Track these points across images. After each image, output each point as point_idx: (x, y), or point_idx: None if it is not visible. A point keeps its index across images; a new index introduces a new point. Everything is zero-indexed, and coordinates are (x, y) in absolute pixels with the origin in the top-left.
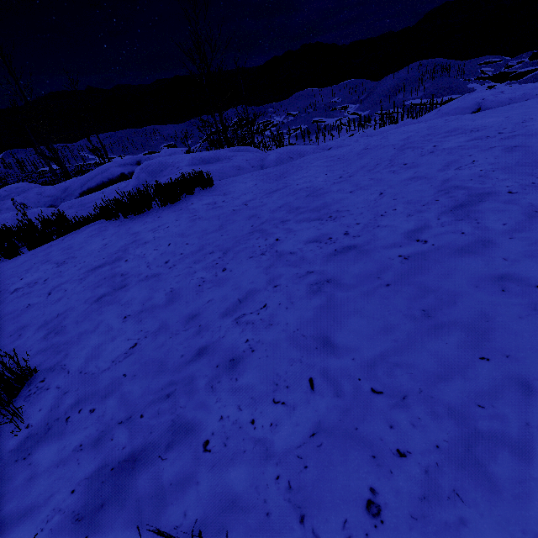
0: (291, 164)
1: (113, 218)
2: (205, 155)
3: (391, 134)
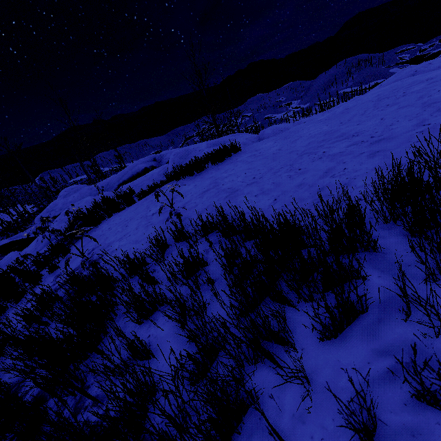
0: (286, 132)
1: (180, 179)
2: (215, 140)
3: (362, 97)
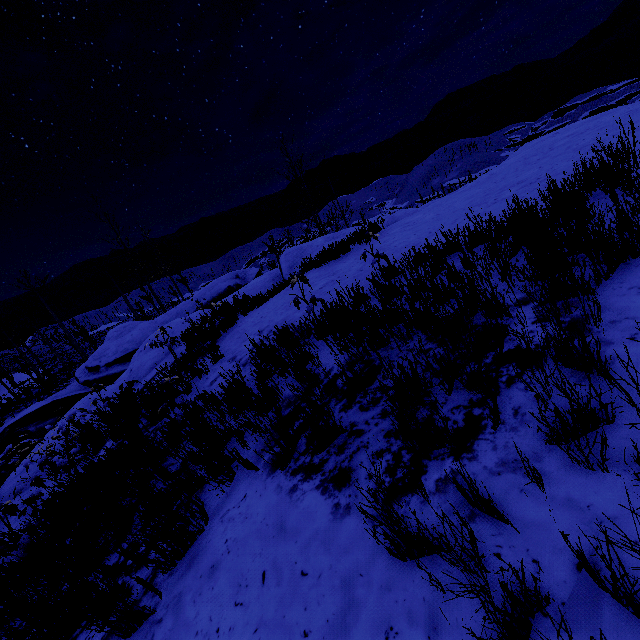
0: (425, 209)
1: (321, 265)
2: (331, 234)
3: (504, 163)
